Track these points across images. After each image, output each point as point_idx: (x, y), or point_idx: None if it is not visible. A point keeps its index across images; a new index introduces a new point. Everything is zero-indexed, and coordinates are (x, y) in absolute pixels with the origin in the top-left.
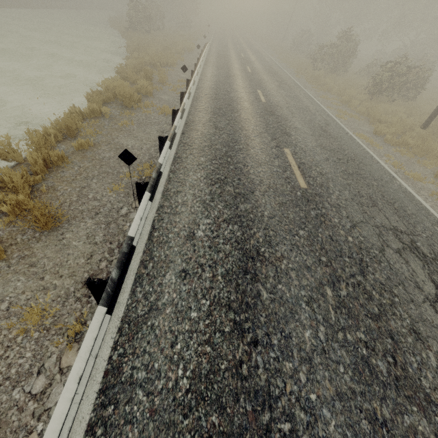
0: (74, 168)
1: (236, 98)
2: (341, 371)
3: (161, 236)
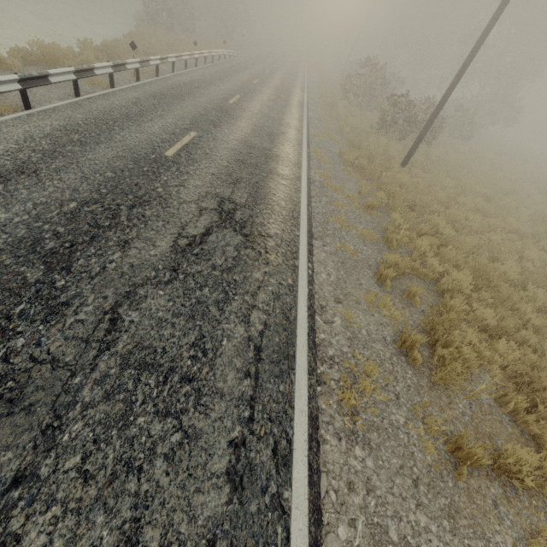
0: None
1: (199, 93)
2: (2, 237)
3: None
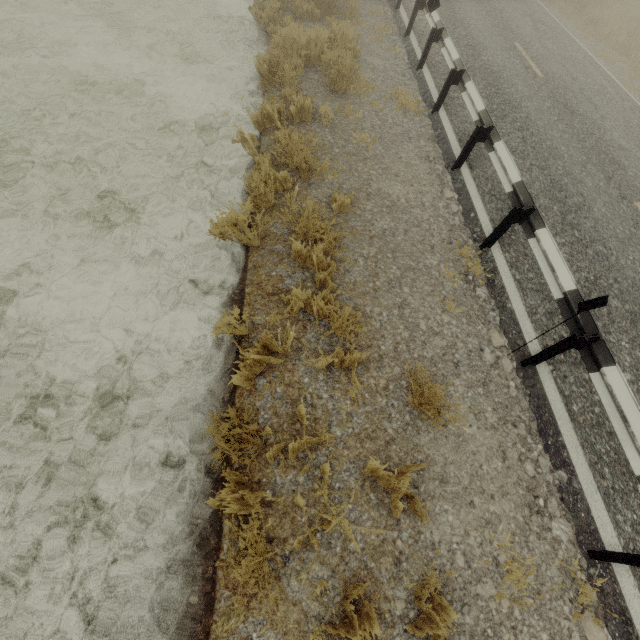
0: (358, 260)
1: (496, 66)
2: None
3: (585, 412)
